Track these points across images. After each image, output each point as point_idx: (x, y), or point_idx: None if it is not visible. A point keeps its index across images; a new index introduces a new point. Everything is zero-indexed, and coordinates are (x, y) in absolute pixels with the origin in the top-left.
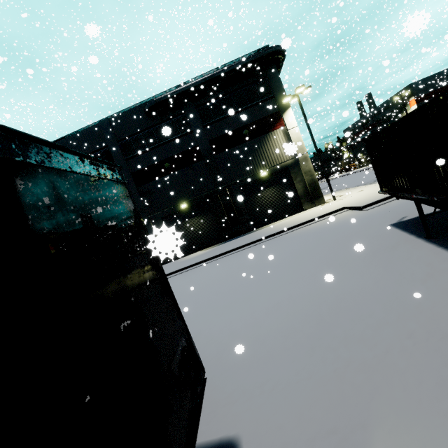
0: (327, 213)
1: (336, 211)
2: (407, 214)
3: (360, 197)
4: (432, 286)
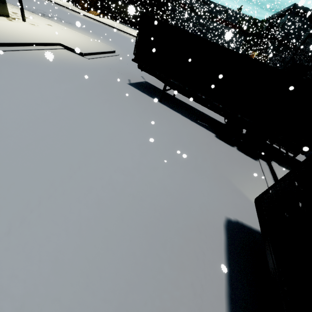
0: (46, 43)
1: (53, 45)
2: (128, 78)
3: (64, 37)
4: (189, 129)
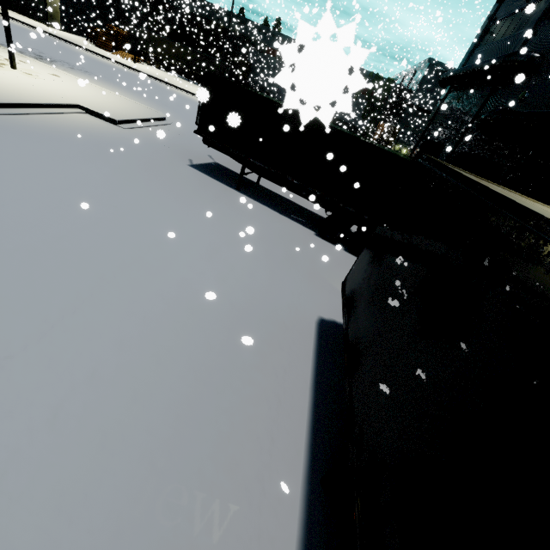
0: (56, 105)
1: (67, 106)
2: (189, 157)
3: (83, 95)
4: (279, 225)
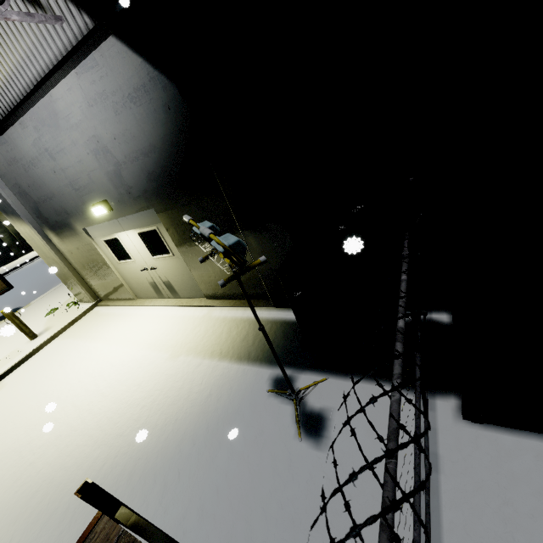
0: None
1: None
2: None
3: None
4: None
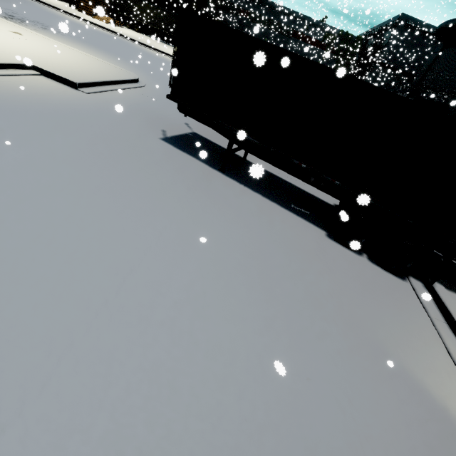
0: None
1: (16, 67)
2: (162, 127)
3: (42, 54)
4: (281, 227)
